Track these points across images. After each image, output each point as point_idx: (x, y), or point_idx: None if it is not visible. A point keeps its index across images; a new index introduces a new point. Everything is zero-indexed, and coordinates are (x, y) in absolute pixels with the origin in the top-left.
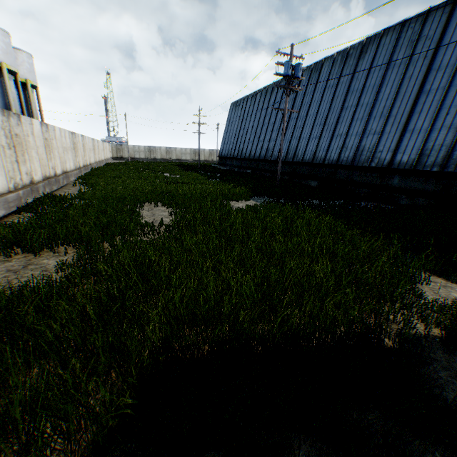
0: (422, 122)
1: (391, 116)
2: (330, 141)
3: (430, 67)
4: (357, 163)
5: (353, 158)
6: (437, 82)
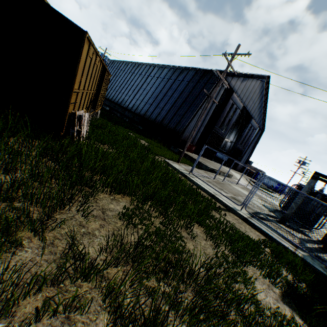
0: (138, 97)
1: (134, 92)
2: (118, 94)
3: (145, 81)
4: (121, 104)
5: (121, 102)
6: (144, 86)
